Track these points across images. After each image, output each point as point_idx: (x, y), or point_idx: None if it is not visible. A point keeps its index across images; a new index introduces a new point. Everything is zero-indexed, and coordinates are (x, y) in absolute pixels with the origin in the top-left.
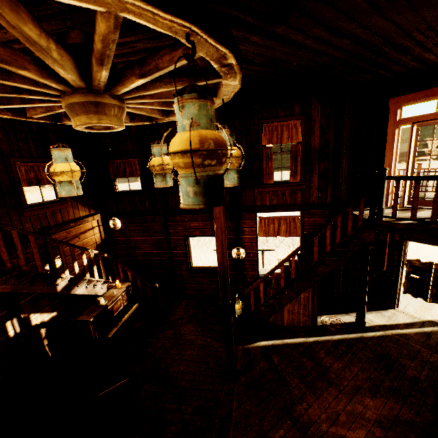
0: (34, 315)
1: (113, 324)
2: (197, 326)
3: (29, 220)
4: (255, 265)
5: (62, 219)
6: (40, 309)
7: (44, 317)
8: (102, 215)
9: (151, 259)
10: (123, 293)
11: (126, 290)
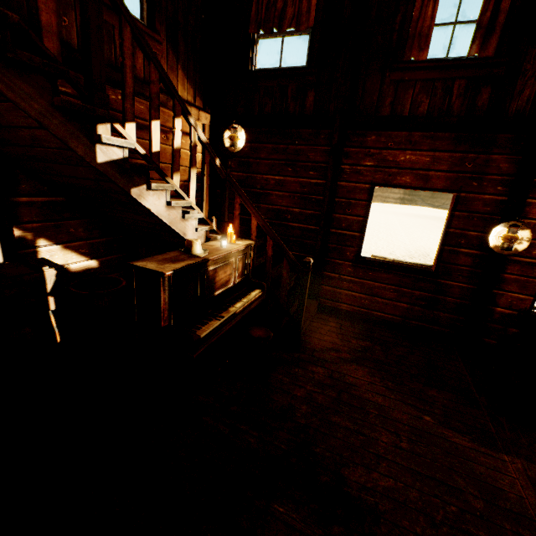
0: (47, 246)
1: (210, 313)
2: (381, 377)
3: (72, 11)
4: (534, 279)
5: (144, 72)
6: (64, 239)
7: (69, 259)
8: (213, 119)
9: (285, 224)
10: (238, 256)
11: (244, 253)
